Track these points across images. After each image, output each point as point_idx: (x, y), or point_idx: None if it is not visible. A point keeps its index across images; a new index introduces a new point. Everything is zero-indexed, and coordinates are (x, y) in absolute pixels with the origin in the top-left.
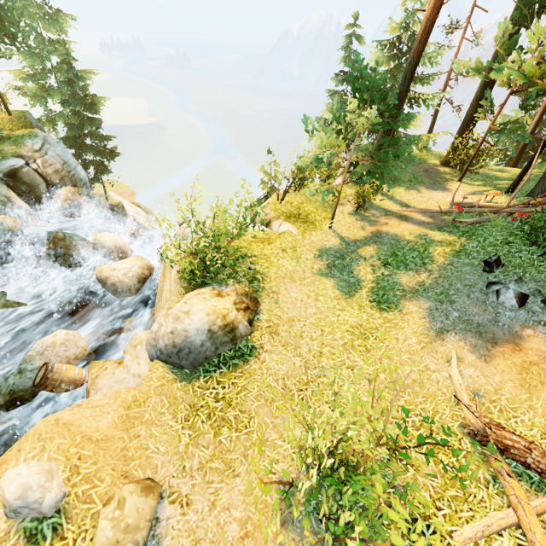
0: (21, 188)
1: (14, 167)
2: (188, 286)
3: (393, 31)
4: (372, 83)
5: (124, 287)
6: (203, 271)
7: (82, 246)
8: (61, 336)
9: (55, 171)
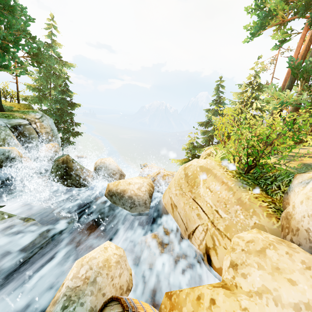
0: (21, 137)
1: (21, 123)
2: (247, 183)
3: (248, 79)
4: (309, 66)
5: (140, 201)
6: (246, 173)
7: (85, 170)
8: (112, 250)
9: (46, 132)
